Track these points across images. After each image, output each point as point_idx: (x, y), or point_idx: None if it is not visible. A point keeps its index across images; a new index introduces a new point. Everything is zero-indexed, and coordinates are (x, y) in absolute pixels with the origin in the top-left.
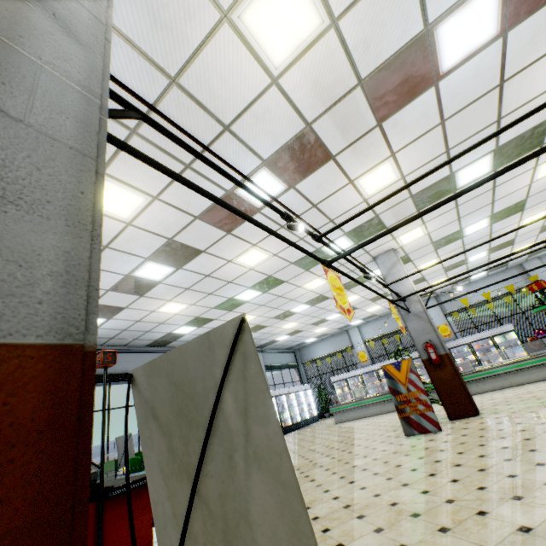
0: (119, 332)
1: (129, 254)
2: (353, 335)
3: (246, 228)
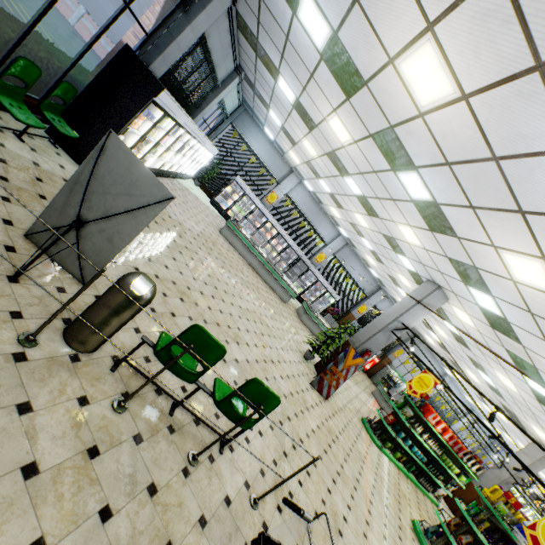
0: None
1: None
2: (290, 181)
3: None
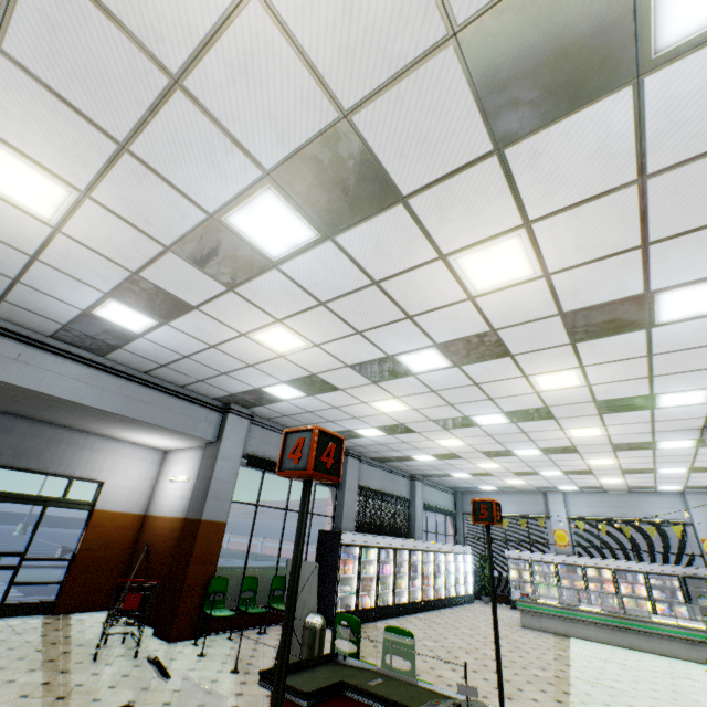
0: (300, 411)
1: (422, 333)
2: (553, 503)
3: (602, 343)
